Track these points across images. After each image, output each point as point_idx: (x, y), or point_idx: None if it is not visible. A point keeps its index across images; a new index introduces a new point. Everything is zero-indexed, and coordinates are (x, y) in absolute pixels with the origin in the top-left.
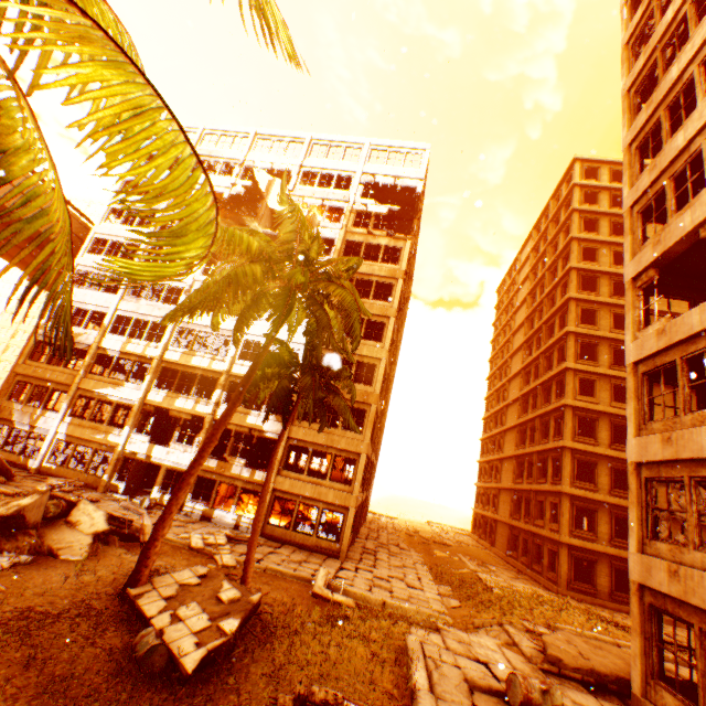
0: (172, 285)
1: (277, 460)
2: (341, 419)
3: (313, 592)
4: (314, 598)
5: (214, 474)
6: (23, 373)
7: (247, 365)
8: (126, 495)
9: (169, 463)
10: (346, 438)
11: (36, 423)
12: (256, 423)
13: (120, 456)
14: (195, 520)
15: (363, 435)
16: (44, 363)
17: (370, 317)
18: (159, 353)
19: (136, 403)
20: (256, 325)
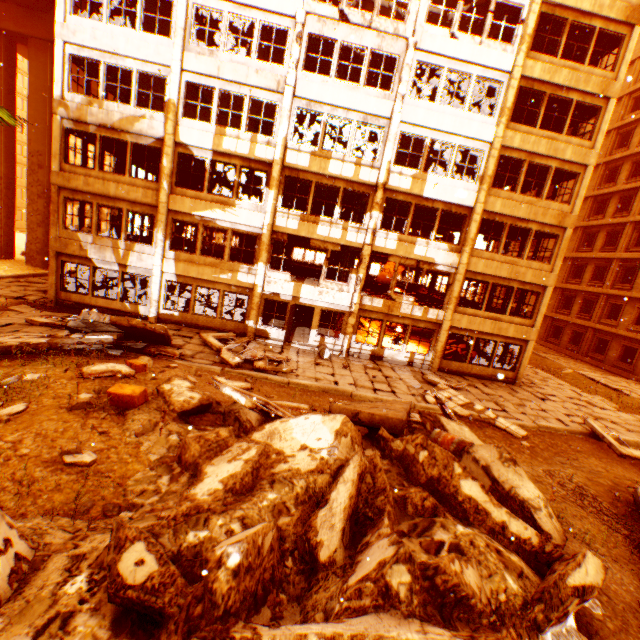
0: (266, 21)
1: (453, 297)
2: (527, 248)
3: (622, 455)
4: (622, 459)
5: (379, 315)
6: (68, 187)
7: (407, 175)
8: (279, 341)
9: (322, 305)
10: (533, 270)
11: (127, 261)
12: (426, 254)
13: (260, 299)
14: (369, 362)
15: (550, 265)
16: (94, 170)
17: (580, 97)
18: (278, 155)
19: (263, 231)
20: (417, 109)
